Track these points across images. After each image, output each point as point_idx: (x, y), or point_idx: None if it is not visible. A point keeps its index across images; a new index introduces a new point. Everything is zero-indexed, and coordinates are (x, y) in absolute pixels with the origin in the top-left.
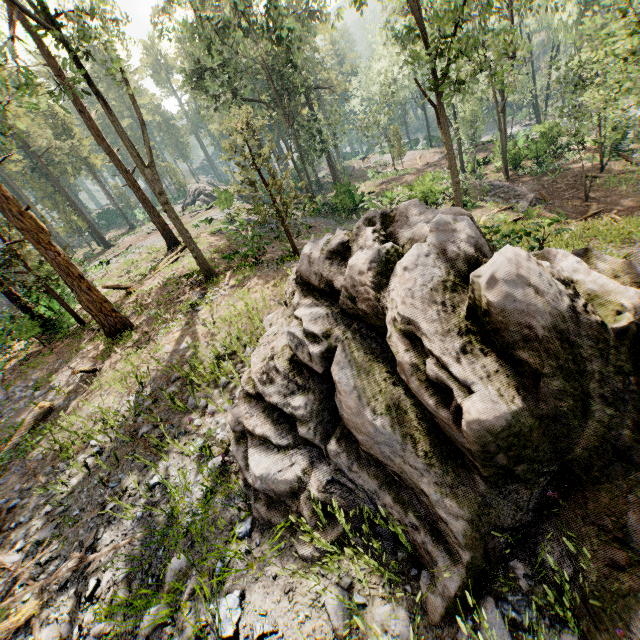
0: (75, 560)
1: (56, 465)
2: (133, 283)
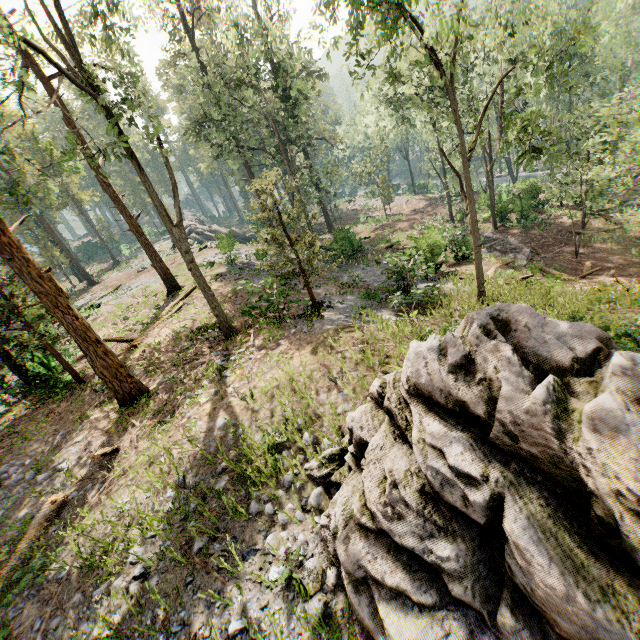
0: None
1: (87, 591)
2: (134, 333)
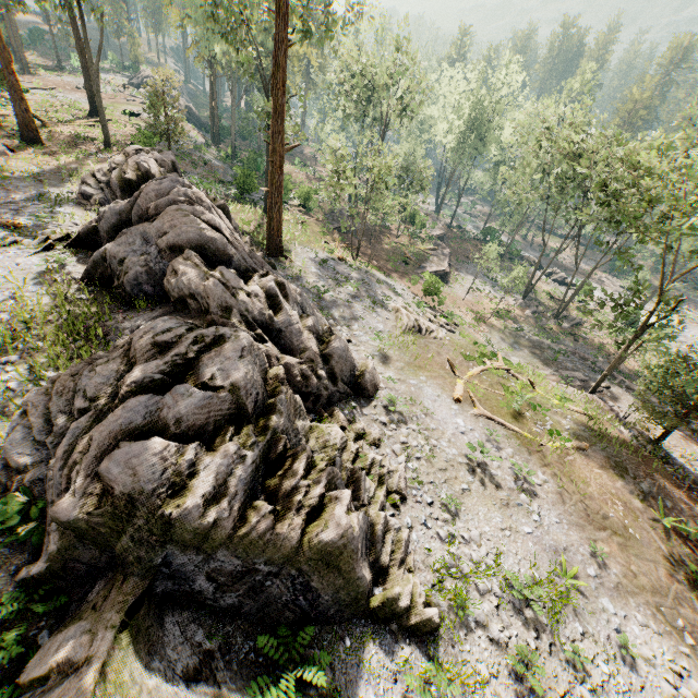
0: (7, 191)
1: None
2: (49, 121)
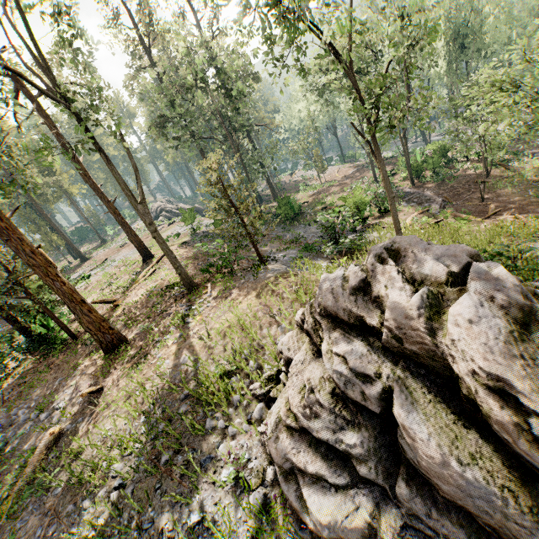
0: None
1: (77, 502)
2: (116, 295)
